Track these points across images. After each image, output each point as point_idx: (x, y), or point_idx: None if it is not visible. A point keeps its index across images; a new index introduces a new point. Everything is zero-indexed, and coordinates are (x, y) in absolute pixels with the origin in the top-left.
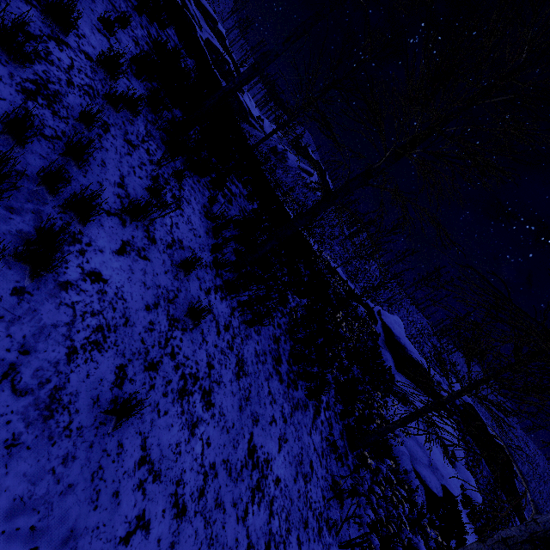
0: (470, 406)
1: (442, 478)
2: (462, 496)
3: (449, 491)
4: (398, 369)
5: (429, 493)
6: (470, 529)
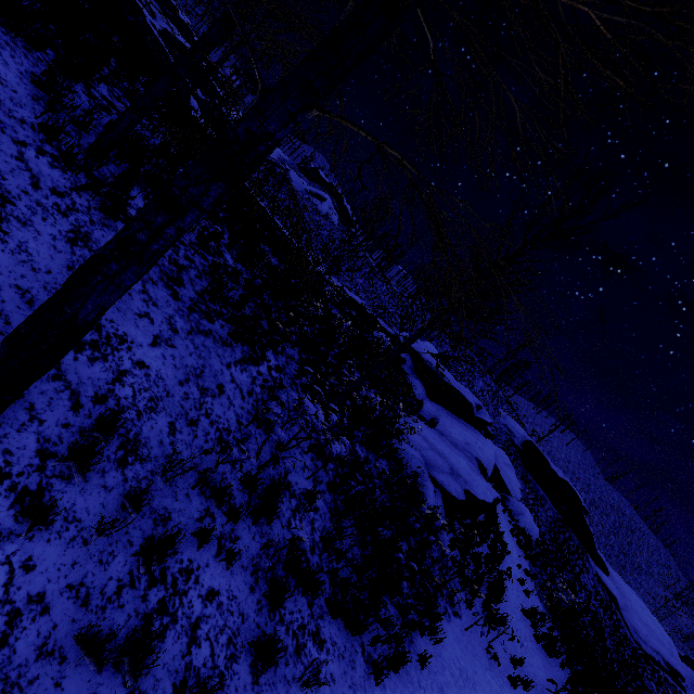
0: (529, 444)
1: (465, 484)
2: (514, 527)
3: (473, 495)
4: (431, 398)
5: (447, 498)
6: (519, 554)
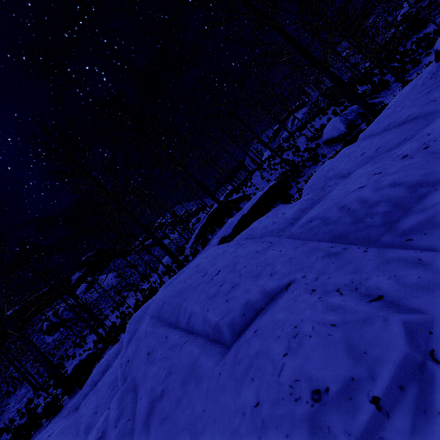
0: None
1: None
2: None
3: None
4: None
5: None
6: None
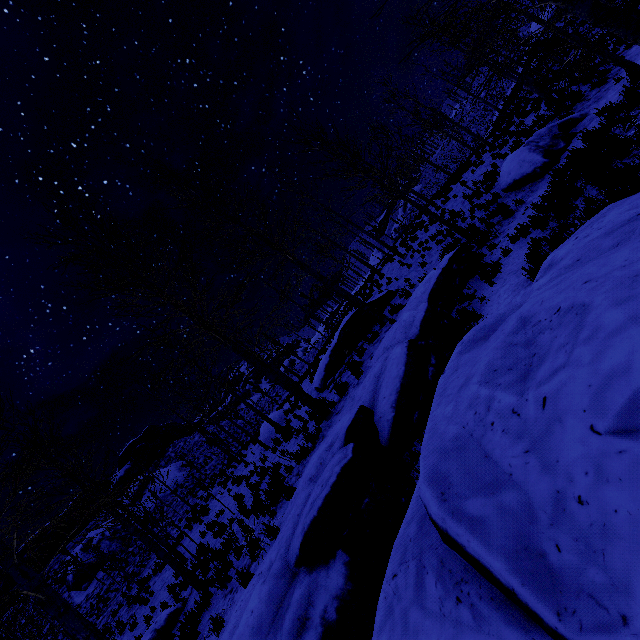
0: None
1: None
2: None
3: None
4: None
5: None
6: None
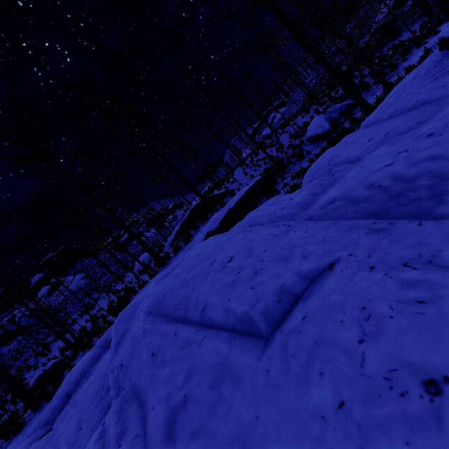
0: None
1: None
2: None
3: None
4: None
5: None
6: None
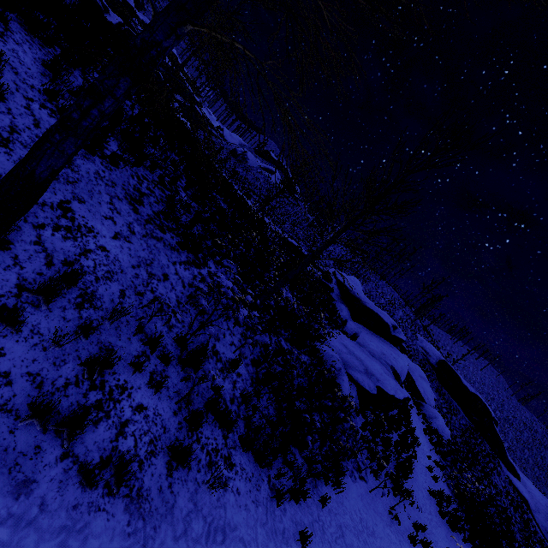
0: (443, 362)
1: (378, 382)
2: (427, 428)
3: (384, 391)
4: (355, 319)
5: (361, 391)
6: (430, 449)
